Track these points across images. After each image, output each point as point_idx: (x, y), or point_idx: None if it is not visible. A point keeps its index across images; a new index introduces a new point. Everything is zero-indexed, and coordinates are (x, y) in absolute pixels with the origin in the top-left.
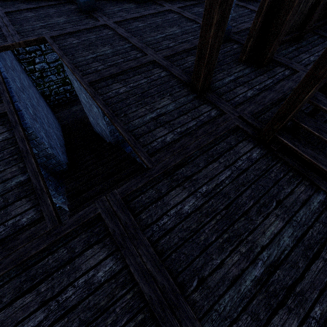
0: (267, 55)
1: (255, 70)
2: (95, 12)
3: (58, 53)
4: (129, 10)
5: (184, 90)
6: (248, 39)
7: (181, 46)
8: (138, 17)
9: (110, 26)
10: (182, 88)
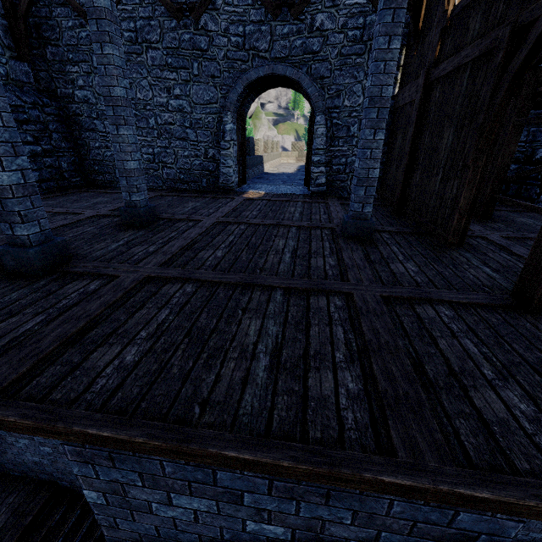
0: (467, 229)
1: (467, 251)
2: (69, 263)
3: (142, 437)
4: (147, 240)
5: (529, 318)
6: (459, 216)
7: (351, 258)
8: (188, 243)
9: (165, 275)
10: (518, 317)
